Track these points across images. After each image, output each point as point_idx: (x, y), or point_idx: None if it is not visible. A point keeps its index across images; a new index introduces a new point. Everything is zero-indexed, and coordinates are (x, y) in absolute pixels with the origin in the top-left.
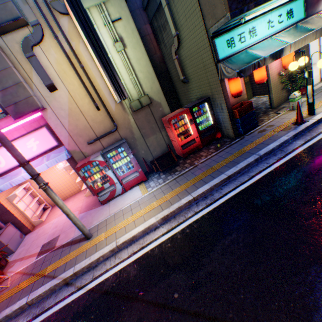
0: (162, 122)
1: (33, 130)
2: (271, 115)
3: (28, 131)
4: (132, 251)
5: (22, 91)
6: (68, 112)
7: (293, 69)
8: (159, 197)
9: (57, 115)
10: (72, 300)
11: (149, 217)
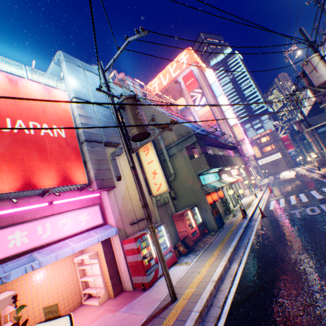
0: (172, 217)
1: (87, 206)
2: (226, 220)
3: (83, 205)
4: (229, 281)
5: (109, 173)
6: (123, 196)
7: (230, 193)
8: (208, 257)
9: (116, 196)
10: (223, 324)
11: (217, 263)
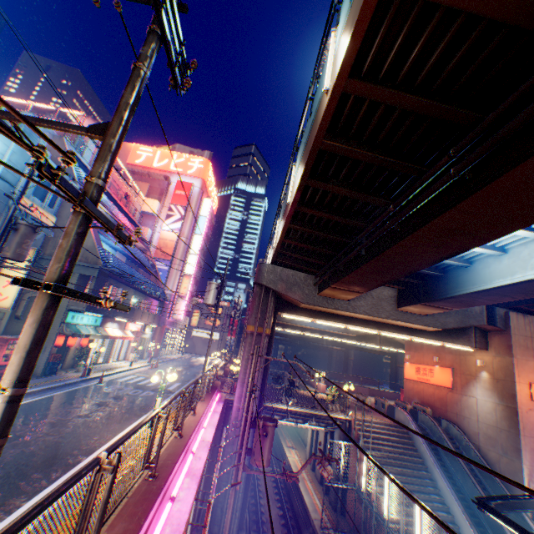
0: None
1: None
2: (65, 371)
3: None
4: None
5: None
6: None
7: (92, 346)
8: None
9: None
10: None
11: None
